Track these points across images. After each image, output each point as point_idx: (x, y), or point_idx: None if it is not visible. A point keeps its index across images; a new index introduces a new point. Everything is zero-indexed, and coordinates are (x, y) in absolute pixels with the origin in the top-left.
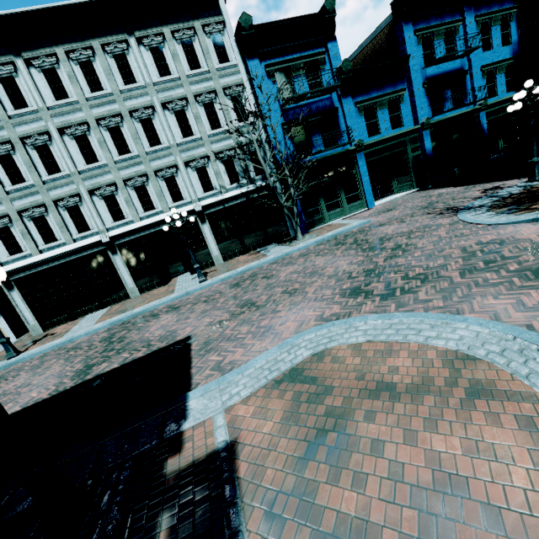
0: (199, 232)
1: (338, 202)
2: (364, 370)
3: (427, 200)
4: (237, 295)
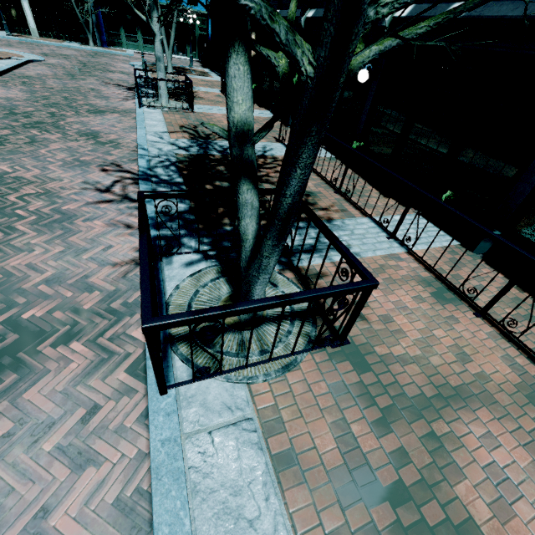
0: (19, 2)
1: (136, 38)
2: (2, 53)
3: (174, 62)
4: (13, 44)
